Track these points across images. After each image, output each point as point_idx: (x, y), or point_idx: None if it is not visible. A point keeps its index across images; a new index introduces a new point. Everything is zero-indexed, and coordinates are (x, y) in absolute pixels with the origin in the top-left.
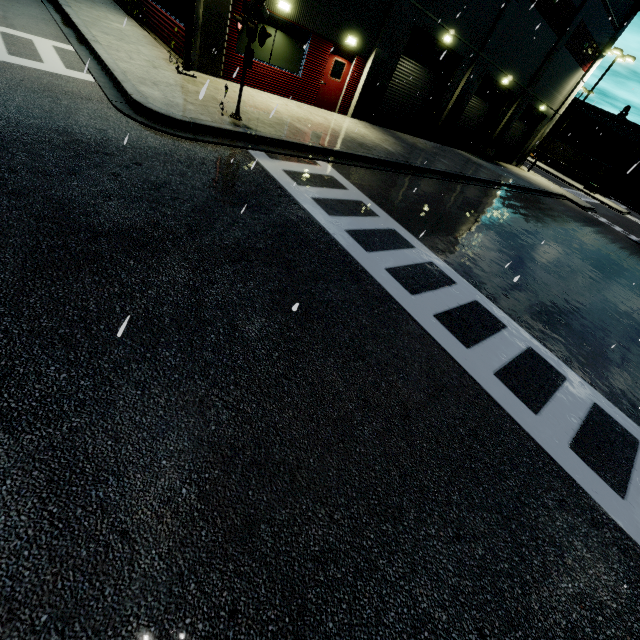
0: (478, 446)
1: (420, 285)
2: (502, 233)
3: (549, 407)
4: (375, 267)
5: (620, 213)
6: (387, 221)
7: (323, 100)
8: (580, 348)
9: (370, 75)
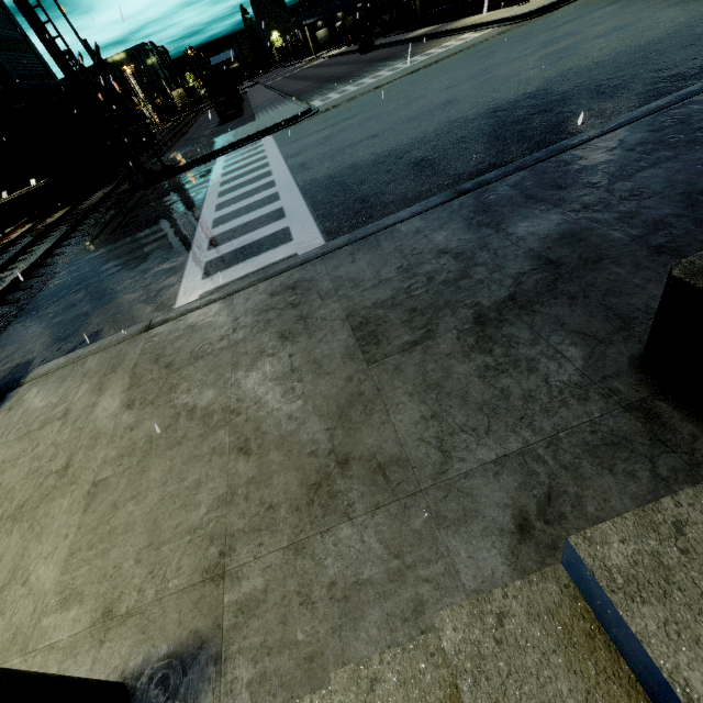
0: None
1: None
2: None
3: None
4: None
5: None
6: None
7: None
8: None
9: None
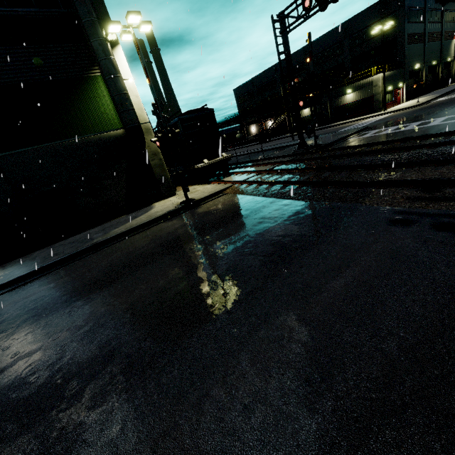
0: None
1: None
2: None
3: None
4: None
5: None
6: None
7: (398, 103)
8: None
9: (405, 89)
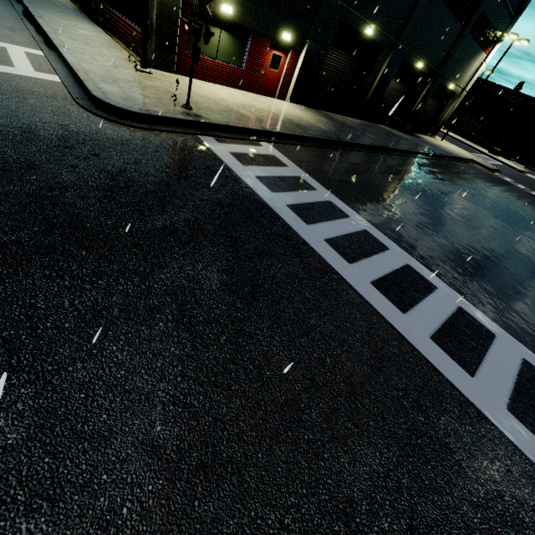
0: (422, 418)
1: (357, 253)
2: (425, 197)
3: (484, 368)
4: (315, 239)
5: (521, 172)
6: (324, 194)
7: (264, 88)
8: (504, 303)
9: (304, 65)
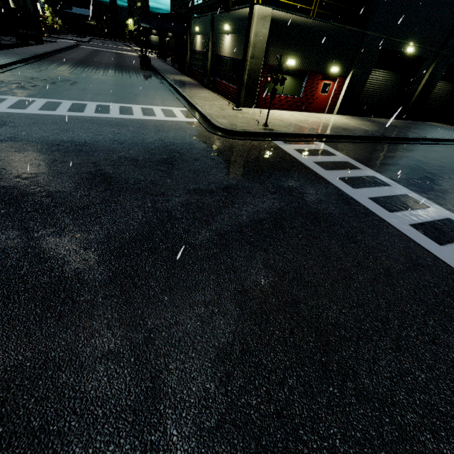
0: (451, 301)
1: (397, 207)
2: None
3: None
4: (360, 197)
5: None
6: (368, 171)
7: (316, 108)
8: None
9: (349, 86)
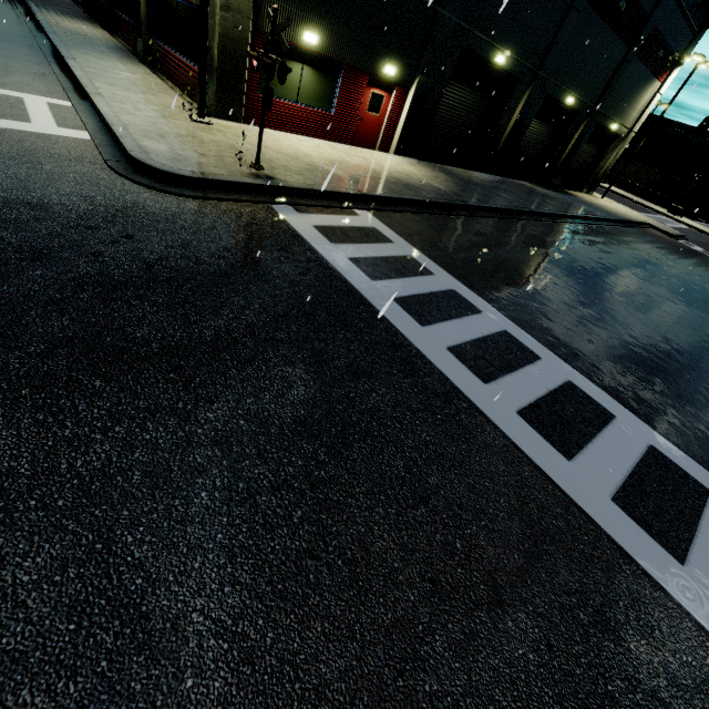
0: (611, 644)
1: (494, 367)
2: (585, 279)
3: (698, 547)
4: (434, 347)
5: None
6: (444, 279)
7: (361, 138)
8: None
9: (413, 106)
